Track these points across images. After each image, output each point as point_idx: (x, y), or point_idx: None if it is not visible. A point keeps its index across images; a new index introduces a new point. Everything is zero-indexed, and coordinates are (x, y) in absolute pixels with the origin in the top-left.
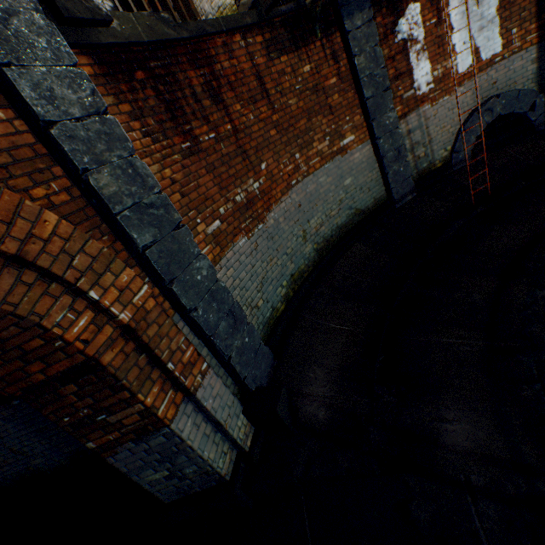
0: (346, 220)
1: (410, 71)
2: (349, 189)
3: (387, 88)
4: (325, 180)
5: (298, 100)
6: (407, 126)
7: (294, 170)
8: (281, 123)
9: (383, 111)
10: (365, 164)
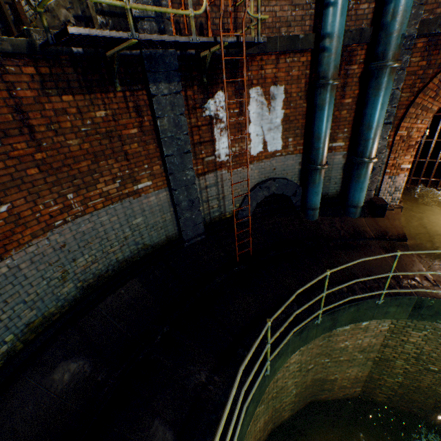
0: (130, 255)
1: (214, 142)
2: (139, 227)
3: (189, 151)
4: (109, 219)
5: (83, 141)
6: (206, 182)
7: (62, 210)
8: (50, 162)
9: (182, 169)
10: (161, 207)
